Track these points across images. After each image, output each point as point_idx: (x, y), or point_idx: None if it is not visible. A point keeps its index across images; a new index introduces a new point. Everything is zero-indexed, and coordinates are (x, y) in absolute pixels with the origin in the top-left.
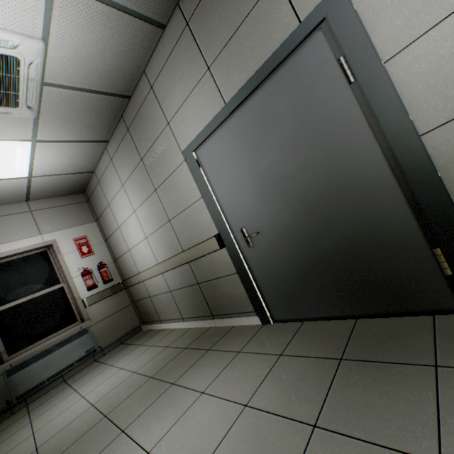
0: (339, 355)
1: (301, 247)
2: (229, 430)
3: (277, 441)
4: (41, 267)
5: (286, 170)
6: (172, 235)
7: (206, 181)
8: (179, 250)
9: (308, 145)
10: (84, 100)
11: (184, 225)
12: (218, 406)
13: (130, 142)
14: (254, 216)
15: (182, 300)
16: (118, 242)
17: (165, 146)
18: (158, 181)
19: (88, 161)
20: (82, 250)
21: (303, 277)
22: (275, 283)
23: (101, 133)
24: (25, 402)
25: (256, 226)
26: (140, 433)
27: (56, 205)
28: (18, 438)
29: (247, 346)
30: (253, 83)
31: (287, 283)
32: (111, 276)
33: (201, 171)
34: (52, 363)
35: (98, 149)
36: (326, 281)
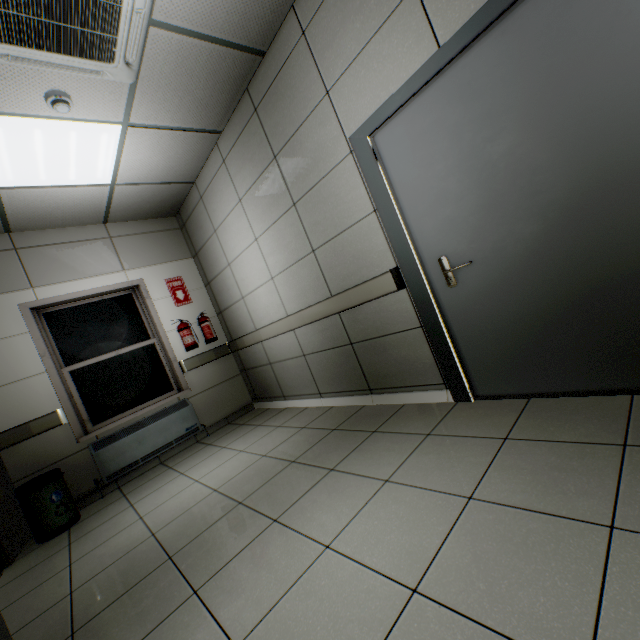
0: (619, 440)
1: (547, 284)
2: (454, 527)
3: (547, 543)
4: (125, 315)
5: (541, 155)
6: (316, 273)
7: (385, 185)
8: (324, 294)
9: (597, 105)
10: (200, 56)
11: (337, 257)
12: (420, 498)
13: (257, 131)
14: (466, 237)
15: (322, 368)
16: (225, 286)
17: (318, 132)
18: (300, 191)
19: (189, 164)
20: (177, 296)
21: (543, 330)
22: (488, 341)
23: (213, 117)
24: (116, 484)
25: (467, 253)
26: (304, 523)
27: (141, 231)
28: (121, 522)
29: (440, 428)
30: (503, 0)
31: (510, 340)
32: (215, 334)
33: (379, 168)
34: (146, 439)
35: (205, 144)
36: (586, 336)
